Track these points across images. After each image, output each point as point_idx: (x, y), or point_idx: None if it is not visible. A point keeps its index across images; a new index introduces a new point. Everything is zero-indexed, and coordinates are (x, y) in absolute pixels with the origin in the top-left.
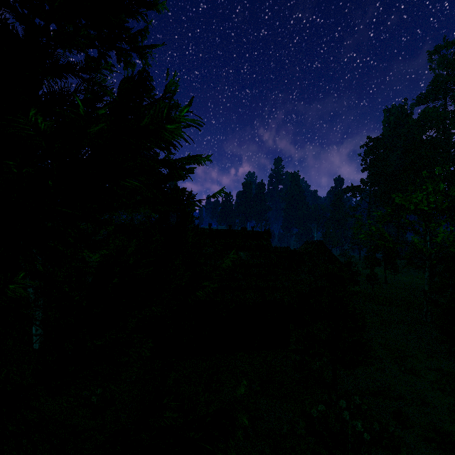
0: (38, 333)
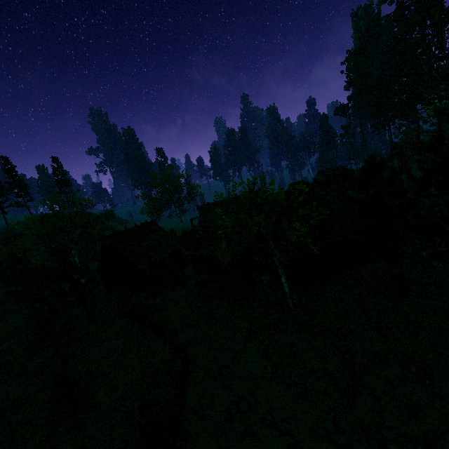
0: (286, 281)
